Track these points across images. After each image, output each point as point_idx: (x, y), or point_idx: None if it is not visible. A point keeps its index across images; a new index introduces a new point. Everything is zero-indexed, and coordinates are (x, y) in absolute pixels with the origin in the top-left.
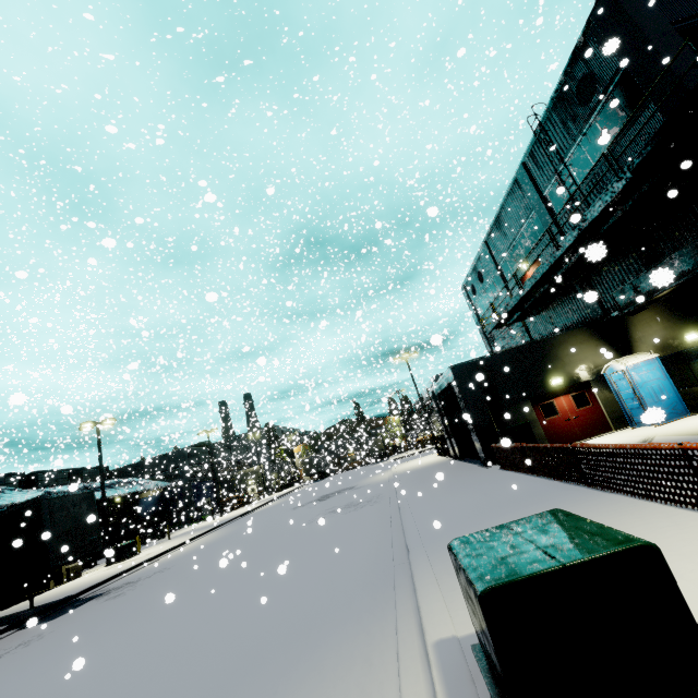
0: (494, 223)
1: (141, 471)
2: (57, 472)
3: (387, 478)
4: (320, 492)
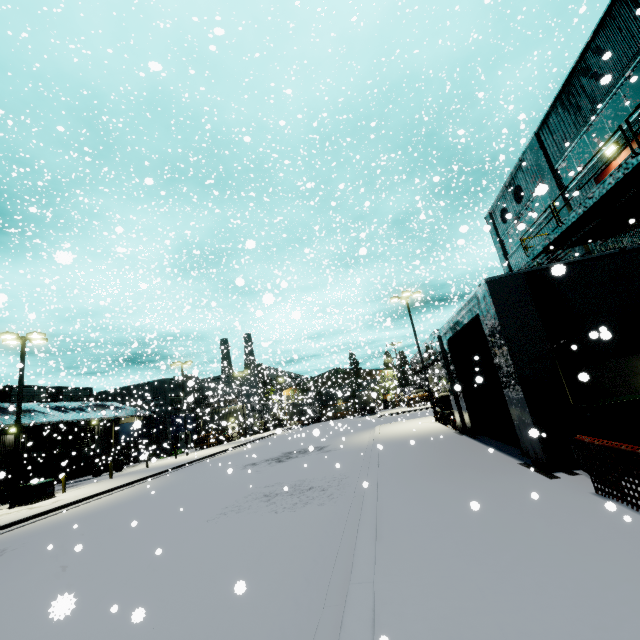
0: (559, 96)
1: (123, 397)
2: (34, 388)
3: (366, 443)
4: (289, 445)
